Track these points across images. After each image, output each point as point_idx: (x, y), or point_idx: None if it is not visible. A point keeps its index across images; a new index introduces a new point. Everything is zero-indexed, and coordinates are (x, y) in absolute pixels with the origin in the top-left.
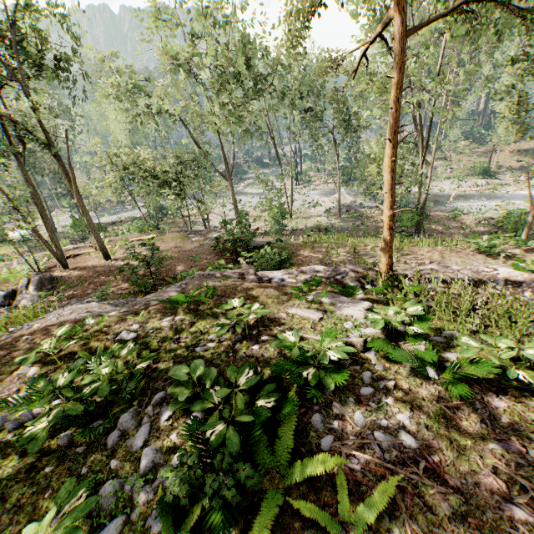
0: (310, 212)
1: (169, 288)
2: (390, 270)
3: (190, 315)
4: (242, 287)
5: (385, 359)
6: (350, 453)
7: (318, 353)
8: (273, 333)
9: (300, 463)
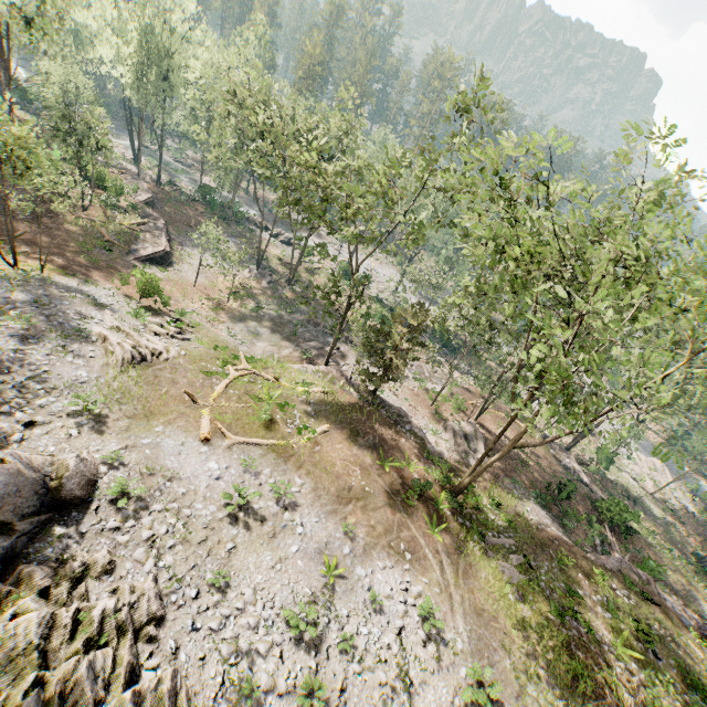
0: (625, 465)
1: (611, 558)
2: None
3: (636, 599)
4: (657, 598)
5: None
6: None
7: None
8: (683, 649)
9: None
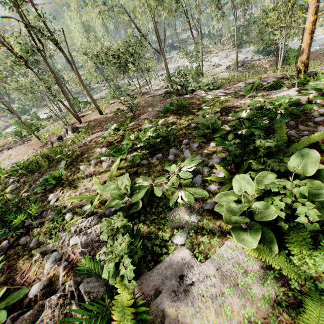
0: (215, 71)
1: (154, 109)
2: (305, 69)
3: (176, 116)
4: (202, 98)
5: (323, 107)
6: (322, 141)
7: (280, 105)
8: (236, 111)
9: (297, 143)
